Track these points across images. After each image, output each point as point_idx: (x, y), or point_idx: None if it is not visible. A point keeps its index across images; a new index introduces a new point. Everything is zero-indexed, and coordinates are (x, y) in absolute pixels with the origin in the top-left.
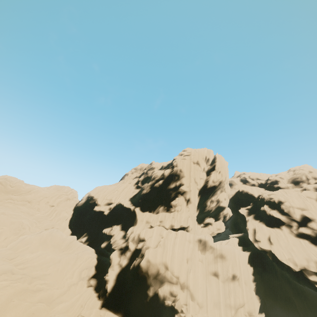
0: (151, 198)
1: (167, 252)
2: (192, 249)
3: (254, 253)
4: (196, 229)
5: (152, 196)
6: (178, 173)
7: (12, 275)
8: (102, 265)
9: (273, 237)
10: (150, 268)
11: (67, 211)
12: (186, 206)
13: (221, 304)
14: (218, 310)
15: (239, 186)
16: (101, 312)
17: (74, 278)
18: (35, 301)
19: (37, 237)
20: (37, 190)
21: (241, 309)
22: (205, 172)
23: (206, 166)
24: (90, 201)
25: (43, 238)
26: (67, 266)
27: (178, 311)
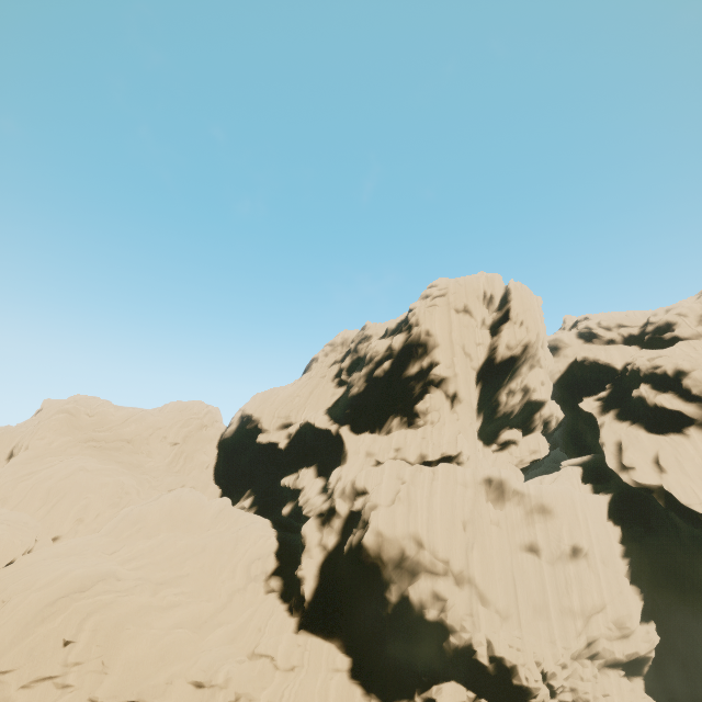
0: (372, 403)
1: (417, 512)
2: (474, 500)
3: (621, 495)
4: (479, 456)
5: (373, 398)
6: (422, 340)
7: (117, 583)
8: (289, 549)
9: (666, 457)
10: (384, 547)
11: (205, 451)
12: (450, 410)
13: (550, 610)
14: (545, 622)
15: (577, 350)
16: (299, 638)
17: (238, 579)
18: (169, 627)
19: (154, 508)
20: (140, 416)
21: (598, 617)
22: (488, 327)
23: (487, 314)
24: (248, 426)
25: (165, 508)
26: (219, 558)
27: (454, 628)
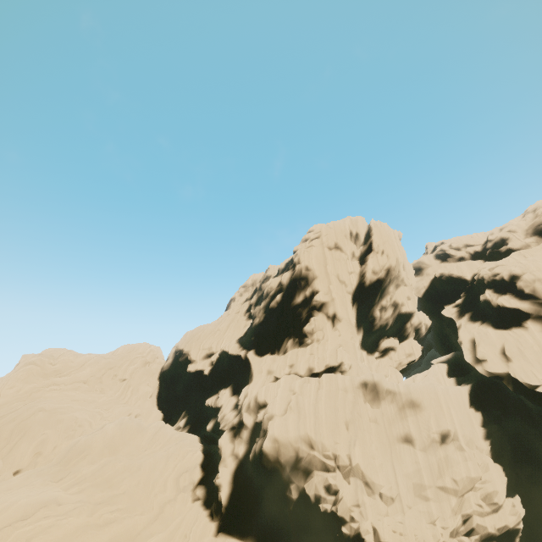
0: (271, 330)
1: (306, 418)
2: (353, 403)
3: (479, 384)
4: (360, 364)
5: (271, 325)
6: (303, 274)
7: (58, 507)
8: (212, 460)
9: (510, 348)
10: (281, 452)
11: (148, 383)
12: (332, 328)
13: (427, 493)
14: (425, 505)
15: (436, 269)
16: (218, 541)
17: (169, 491)
18: None
19: (98, 437)
20: (94, 360)
21: (469, 496)
22: (357, 259)
23: (355, 248)
24: (180, 359)
25: (108, 436)
26: (153, 474)
27: (344, 519)
